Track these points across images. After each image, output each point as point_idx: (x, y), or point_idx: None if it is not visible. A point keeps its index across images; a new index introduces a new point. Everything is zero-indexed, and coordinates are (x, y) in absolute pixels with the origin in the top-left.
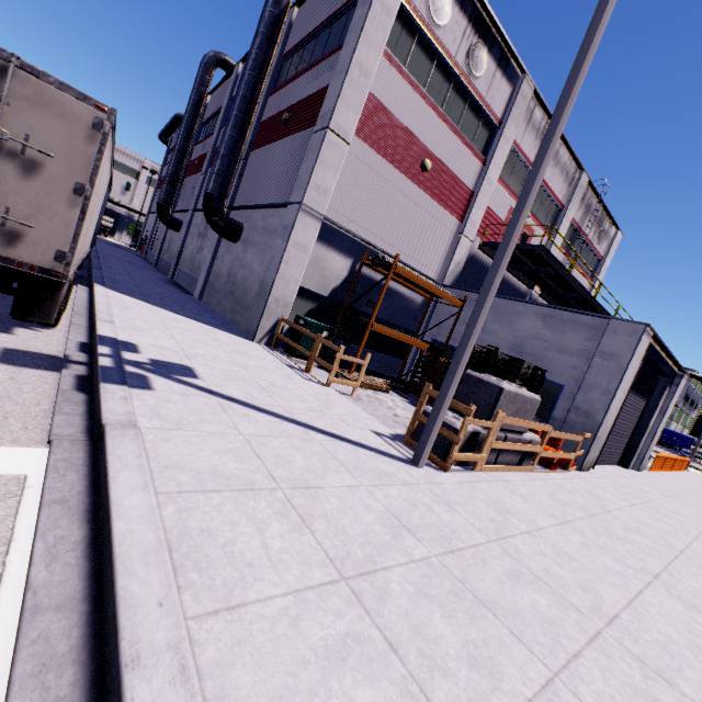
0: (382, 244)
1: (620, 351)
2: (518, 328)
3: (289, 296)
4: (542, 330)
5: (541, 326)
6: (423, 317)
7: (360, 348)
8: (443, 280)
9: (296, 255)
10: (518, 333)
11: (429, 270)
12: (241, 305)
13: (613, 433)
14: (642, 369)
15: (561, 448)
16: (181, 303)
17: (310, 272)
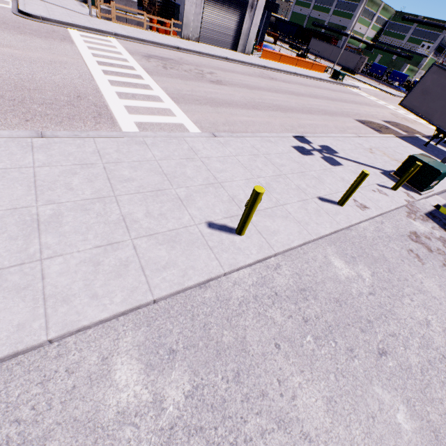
0: None
1: None
2: None
3: None
4: None
5: None
6: None
7: None
8: None
9: None
10: None
11: None
12: None
13: (216, 30)
14: None
15: (179, 32)
16: None
17: None
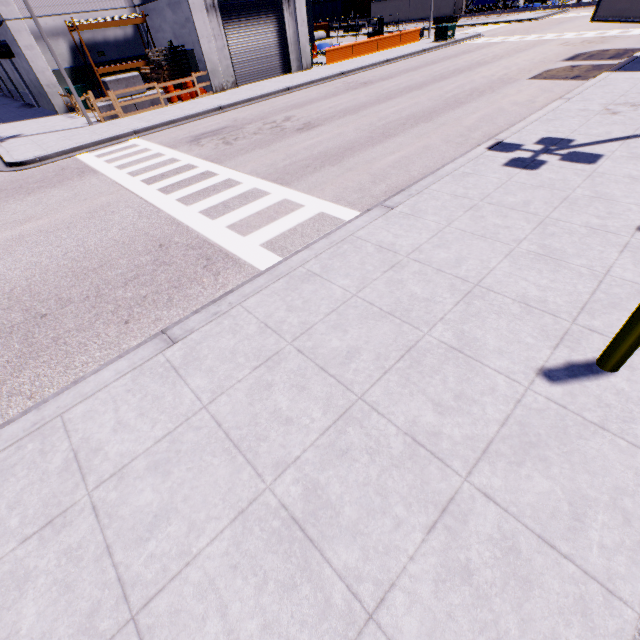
0: (70, 8)
1: (189, 15)
2: (168, 21)
3: (52, 80)
4: (173, 17)
5: (172, 14)
6: (143, 40)
7: (103, 88)
8: (133, 2)
9: (32, 54)
10: (170, 25)
11: (118, 2)
12: (46, 98)
13: (253, 59)
14: (240, 6)
15: (207, 87)
16: (26, 115)
17: (50, 58)
